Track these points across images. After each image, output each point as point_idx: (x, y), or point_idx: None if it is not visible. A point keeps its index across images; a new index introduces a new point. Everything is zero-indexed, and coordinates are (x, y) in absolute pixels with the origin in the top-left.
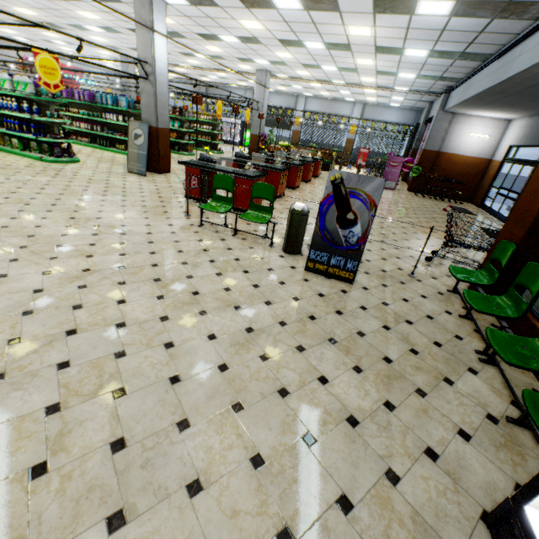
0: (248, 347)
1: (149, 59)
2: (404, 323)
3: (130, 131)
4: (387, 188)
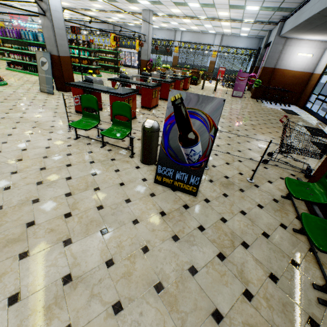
0: (52, 313)
1: None
2: (240, 247)
3: (37, 59)
4: (237, 96)
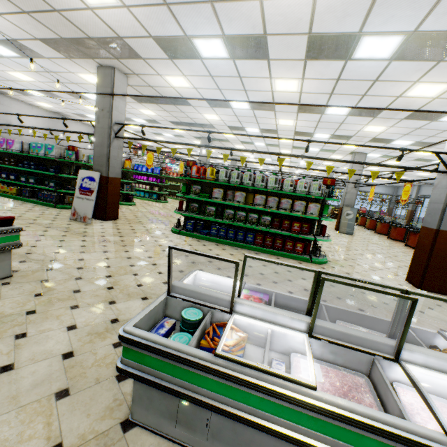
0: None
1: (357, 179)
2: None
3: (343, 212)
4: None
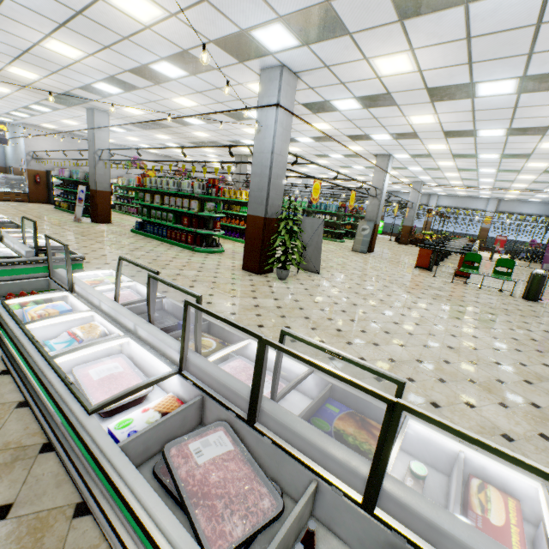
0: None
1: (379, 187)
2: None
3: (358, 226)
4: (548, 270)
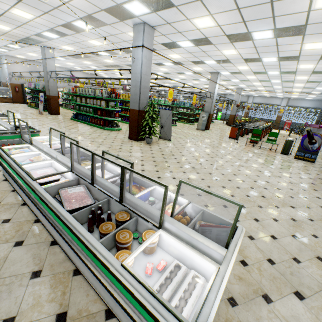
0: (292, 167)
1: (212, 91)
2: None
3: (200, 115)
4: None
